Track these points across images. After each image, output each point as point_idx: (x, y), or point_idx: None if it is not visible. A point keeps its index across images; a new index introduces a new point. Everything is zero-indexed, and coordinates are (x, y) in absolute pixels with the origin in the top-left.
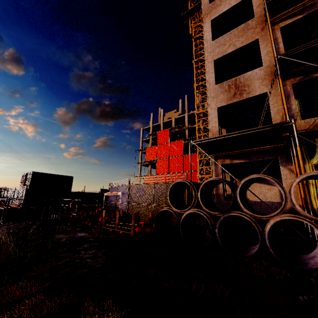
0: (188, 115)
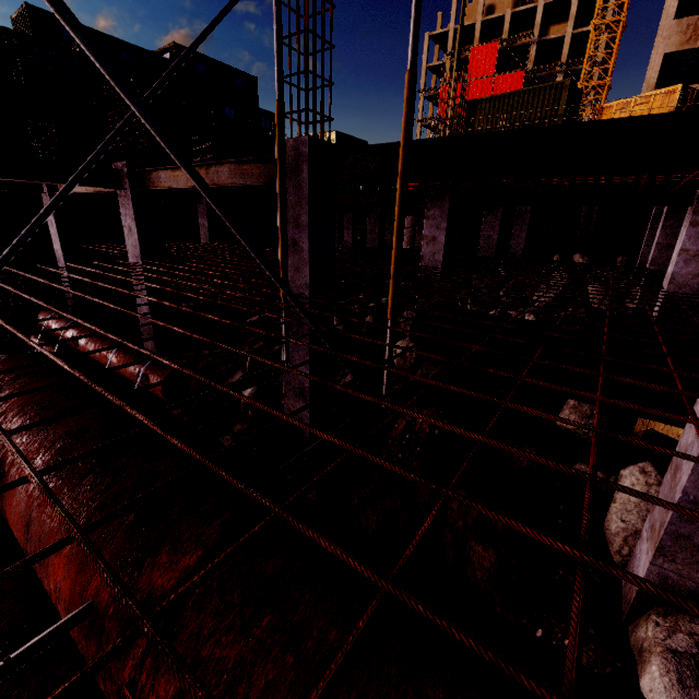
0: (543, 6)
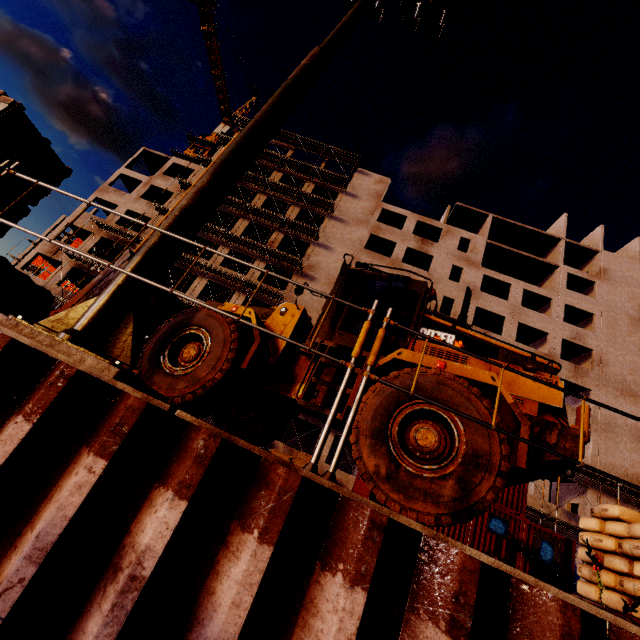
0: None
